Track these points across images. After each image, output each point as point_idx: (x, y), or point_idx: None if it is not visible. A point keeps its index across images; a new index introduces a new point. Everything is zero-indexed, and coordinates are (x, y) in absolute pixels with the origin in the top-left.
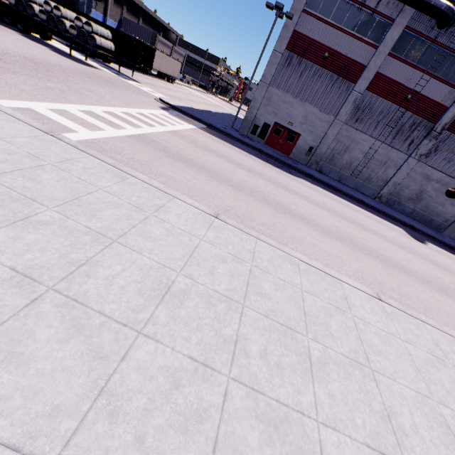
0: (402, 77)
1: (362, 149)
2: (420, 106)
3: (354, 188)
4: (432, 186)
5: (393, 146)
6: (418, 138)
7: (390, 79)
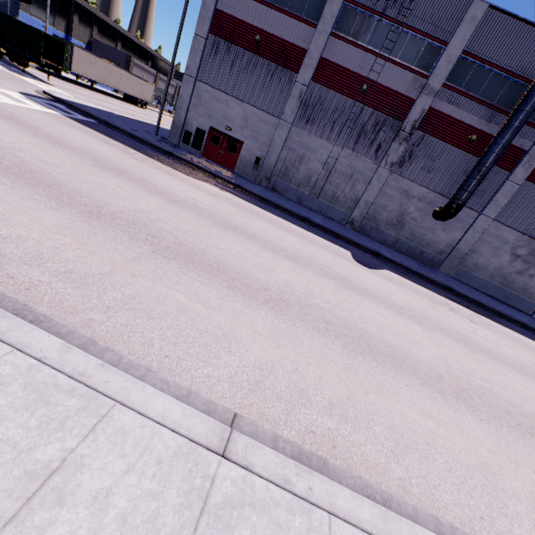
0: (352, 62)
1: (321, 159)
2: (381, 99)
3: (319, 212)
4: (415, 206)
5: (357, 153)
6: (386, 141)
7: (339, 66)
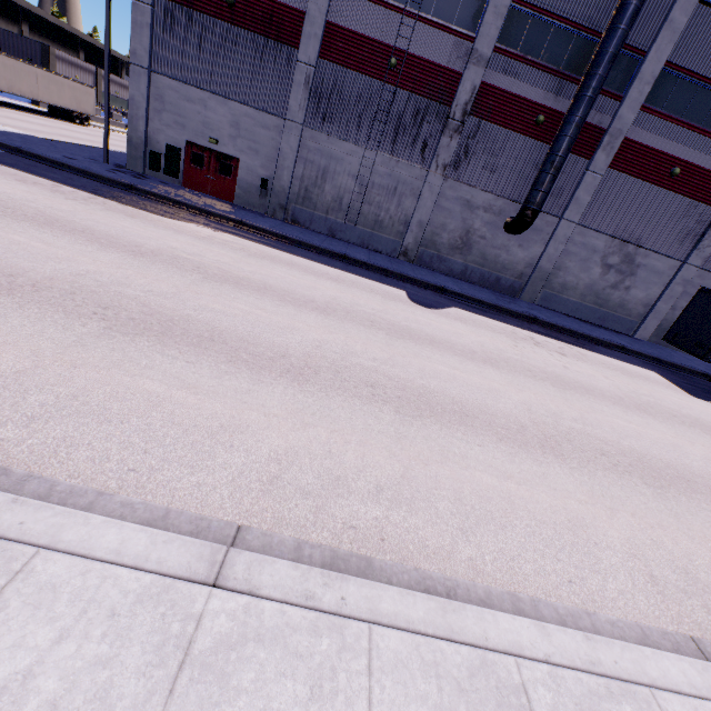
0: (371, 26)
1: (351, 171)
2: (418, 77)
3: (360, 244)
4: (481, 219)
5: (398, 156)
6: (433, 136)
7: (354, 33)
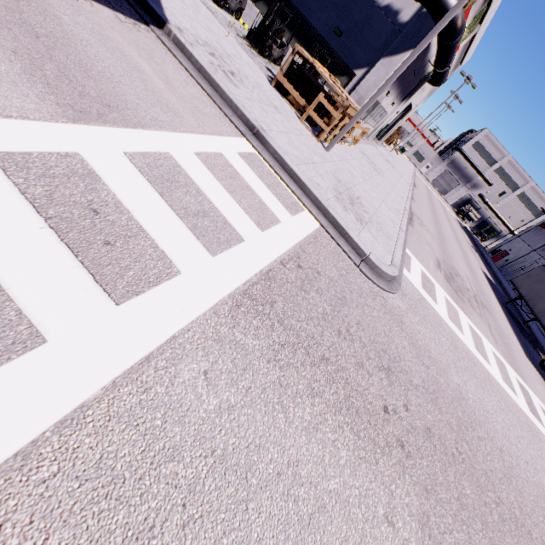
0: None
1: (531, 262)
2: None
3: (507, 280)
4: None
5: None
6: None
7: None
